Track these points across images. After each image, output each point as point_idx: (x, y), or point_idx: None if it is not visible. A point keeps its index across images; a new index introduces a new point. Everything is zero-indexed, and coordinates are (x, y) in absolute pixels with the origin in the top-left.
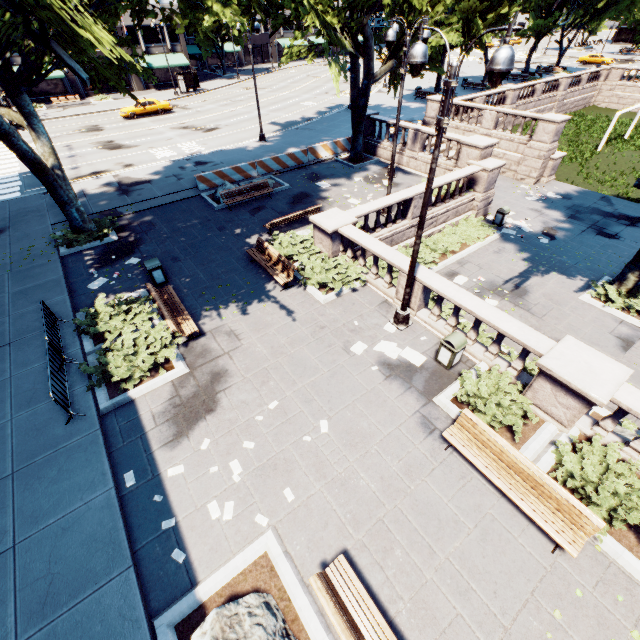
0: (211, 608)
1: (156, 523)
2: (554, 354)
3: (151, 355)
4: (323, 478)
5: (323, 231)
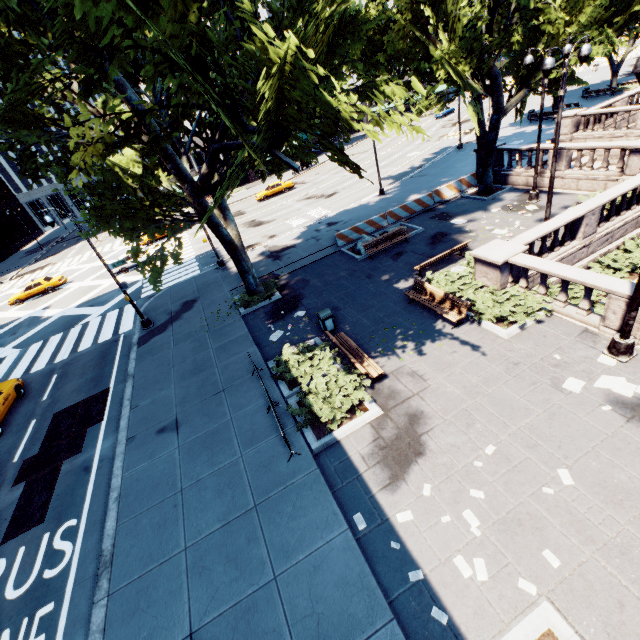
0: None
1: (401, 573)
2: None
3: (343, 397)
4: (590, 542)
5: (488, 264)
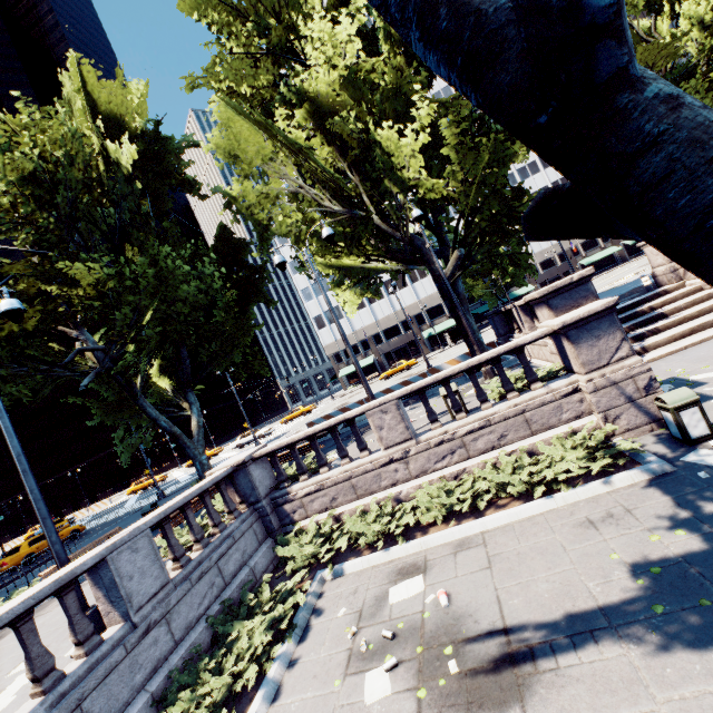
0: None
1: None
2: None
3: None
4: None
5: None
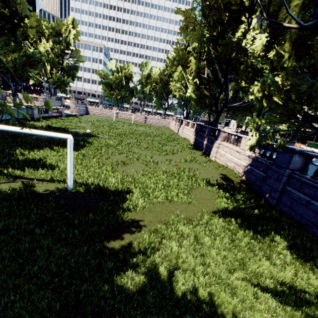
0: None
1: None
2: None
3: None
4: None
5: None
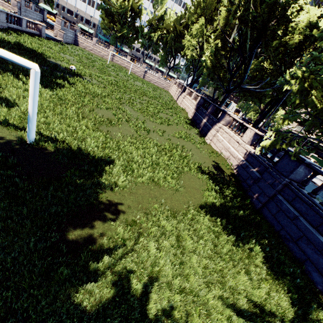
0: None
1: None
2: None
3: None
4: None
5: None
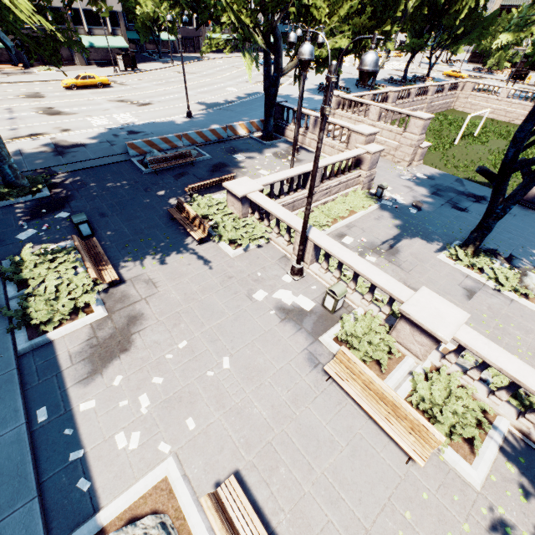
0: (111, 531)
1: (64, 455)
2: (412, 301)
3: (72, 300)
4: (222, 408)
5: (234, 196)
